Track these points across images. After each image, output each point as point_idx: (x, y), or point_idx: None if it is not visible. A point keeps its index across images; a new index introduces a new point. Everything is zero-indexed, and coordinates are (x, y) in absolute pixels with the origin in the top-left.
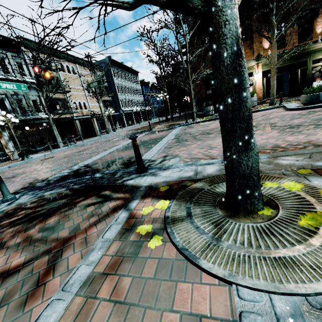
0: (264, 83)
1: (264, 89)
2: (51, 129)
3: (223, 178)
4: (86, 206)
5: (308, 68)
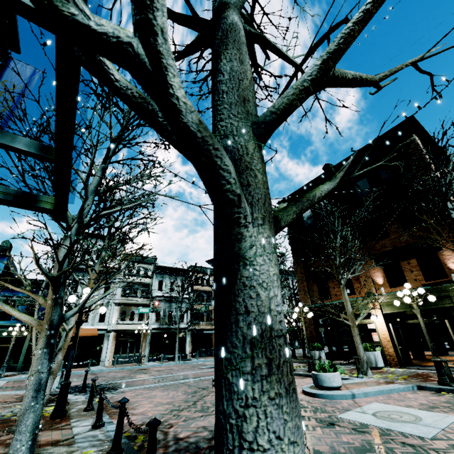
0: (391, 331)
1: (395, 342)
2: (185, 339)
3: None
4: None
5: None
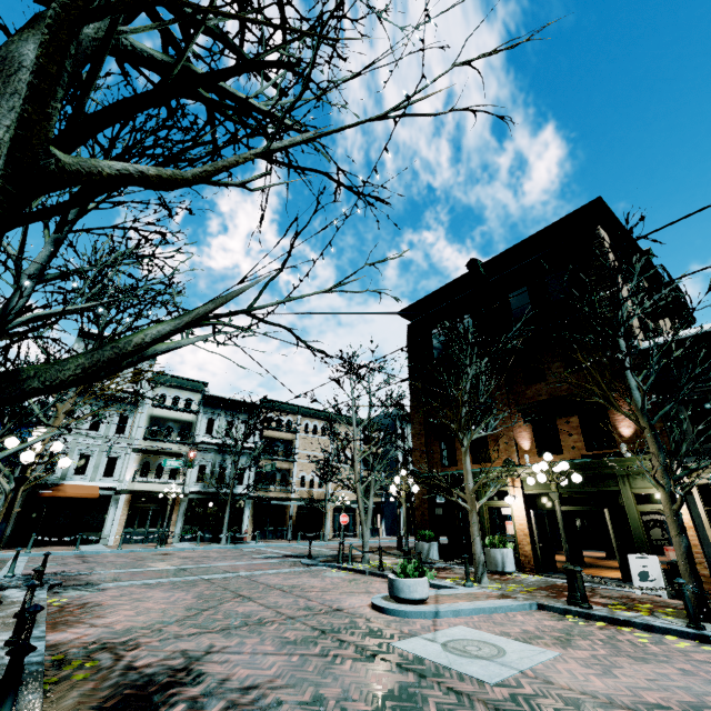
0: (532, 521)
1: (536, 537)
2: (244, 511)
3: None
4: None
5: (628, 510)
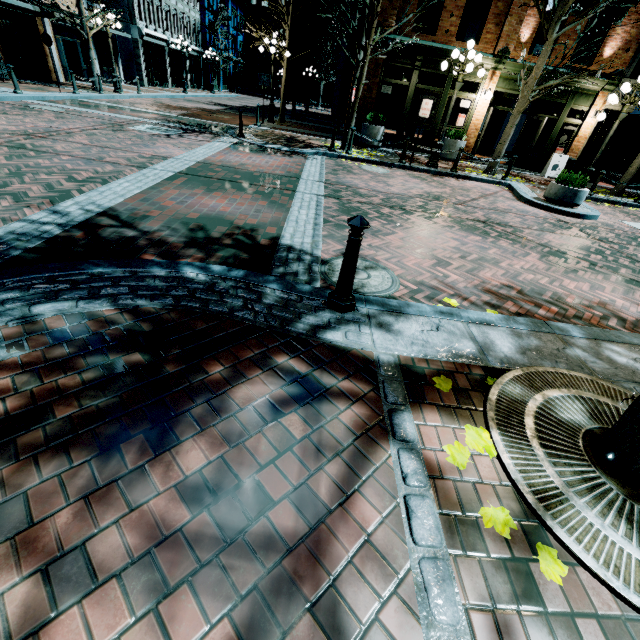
0: (487, 118)
1: (481, 132)
2: None
3: (549, 381)
4: (265, 407)
5: (559, 121)
